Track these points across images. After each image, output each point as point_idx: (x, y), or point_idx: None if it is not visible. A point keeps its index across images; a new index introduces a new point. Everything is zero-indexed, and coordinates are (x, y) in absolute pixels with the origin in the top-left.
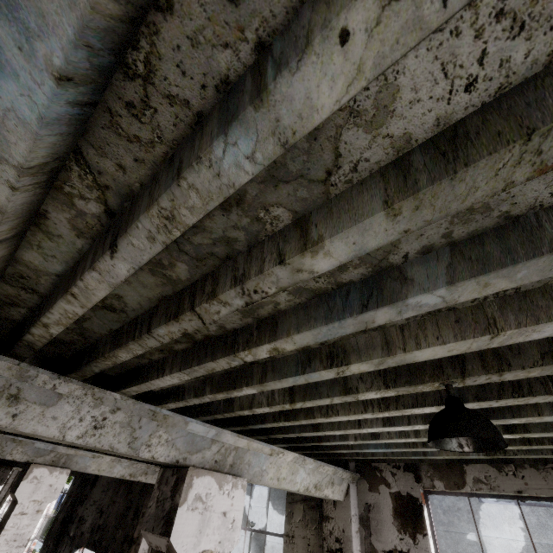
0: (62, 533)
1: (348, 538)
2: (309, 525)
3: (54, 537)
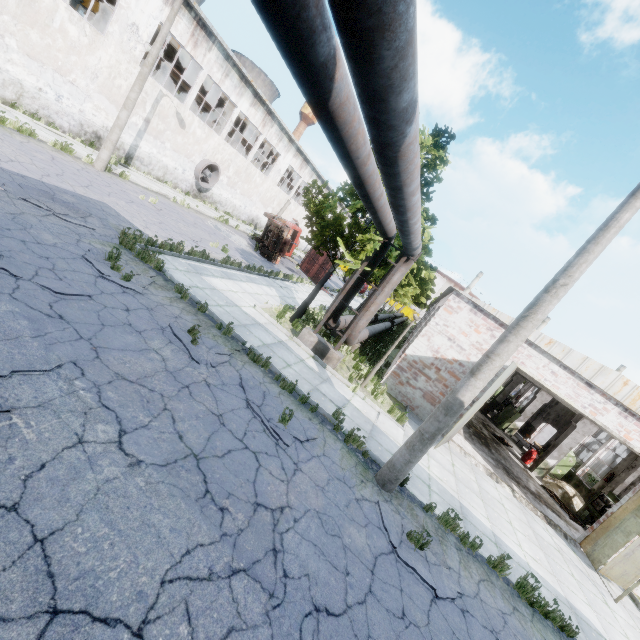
0: (539, 413)
1: (638, 466)
2: (632, 461)
3: (536, 413)
